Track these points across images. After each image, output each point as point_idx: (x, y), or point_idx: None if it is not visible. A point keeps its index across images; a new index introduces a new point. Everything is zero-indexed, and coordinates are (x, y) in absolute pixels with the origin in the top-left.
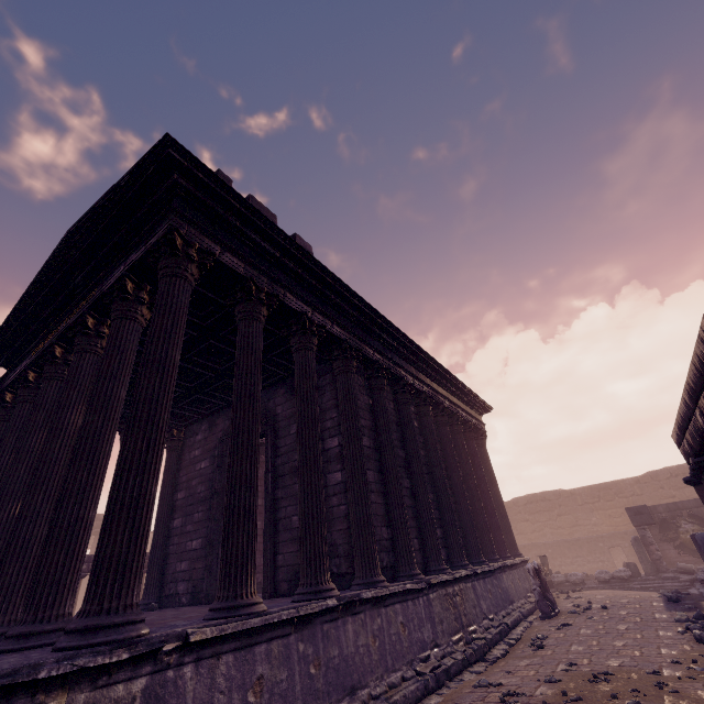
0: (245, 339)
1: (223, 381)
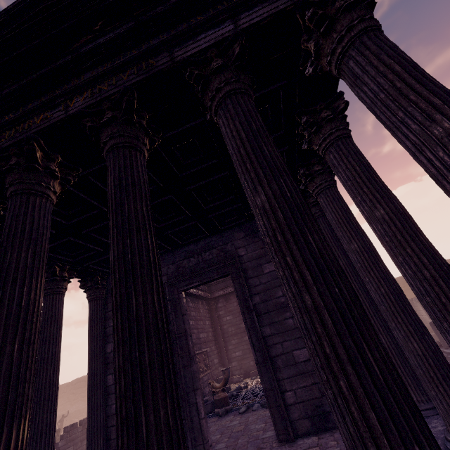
0: (363, 157)
1: (193, 222)
